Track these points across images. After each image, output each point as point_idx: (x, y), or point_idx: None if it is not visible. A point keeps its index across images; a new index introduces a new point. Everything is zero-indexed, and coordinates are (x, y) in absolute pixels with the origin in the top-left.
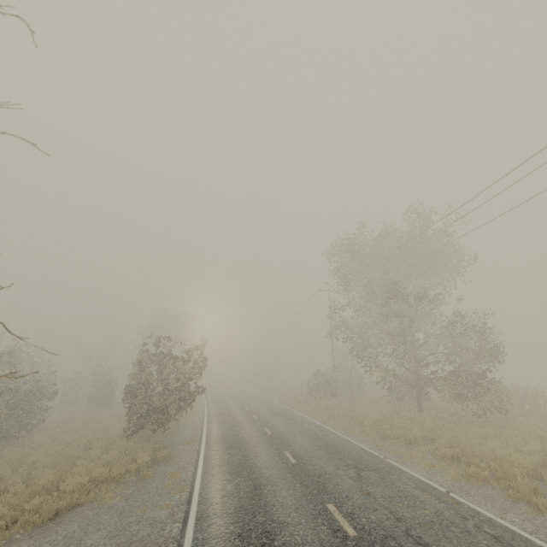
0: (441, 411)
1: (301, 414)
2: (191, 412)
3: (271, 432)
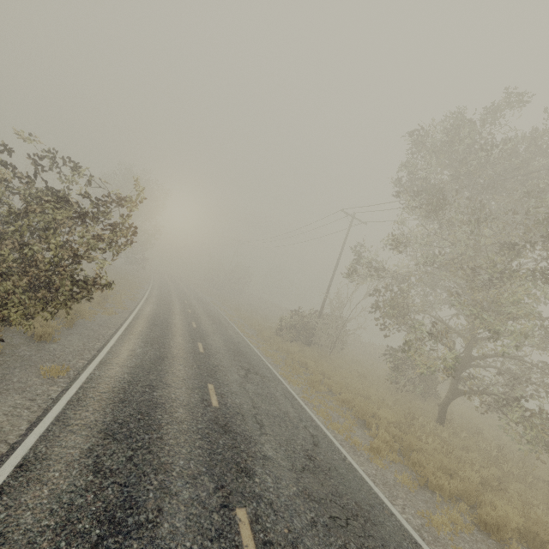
0: (466, 430)
1: (267, 364)
2: (116, 303)
3: (217, 402)
